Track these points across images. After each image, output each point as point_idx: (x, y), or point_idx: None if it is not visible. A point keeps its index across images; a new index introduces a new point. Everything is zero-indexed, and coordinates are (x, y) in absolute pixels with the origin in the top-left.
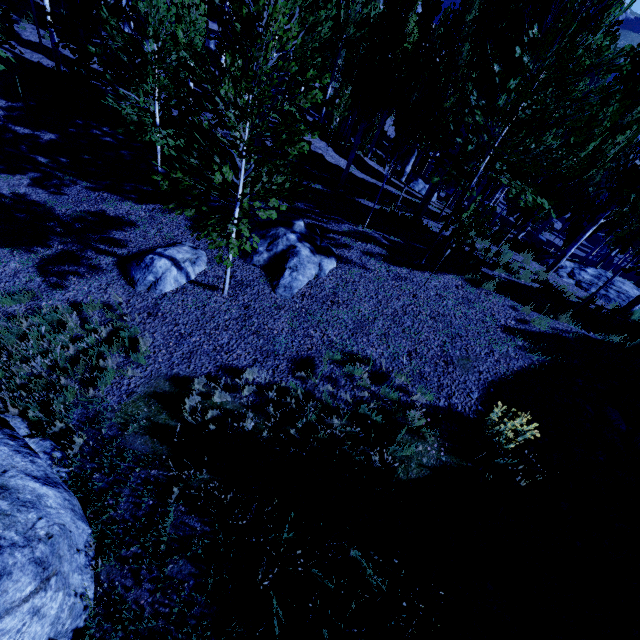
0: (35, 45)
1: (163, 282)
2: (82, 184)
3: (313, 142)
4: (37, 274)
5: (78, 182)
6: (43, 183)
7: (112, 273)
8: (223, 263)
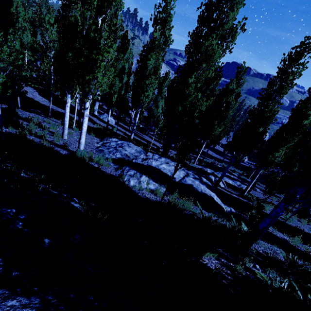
0: None
1: None
2: None
3: (25, 89)
4: None
5: None
6: None
7: None
8: None
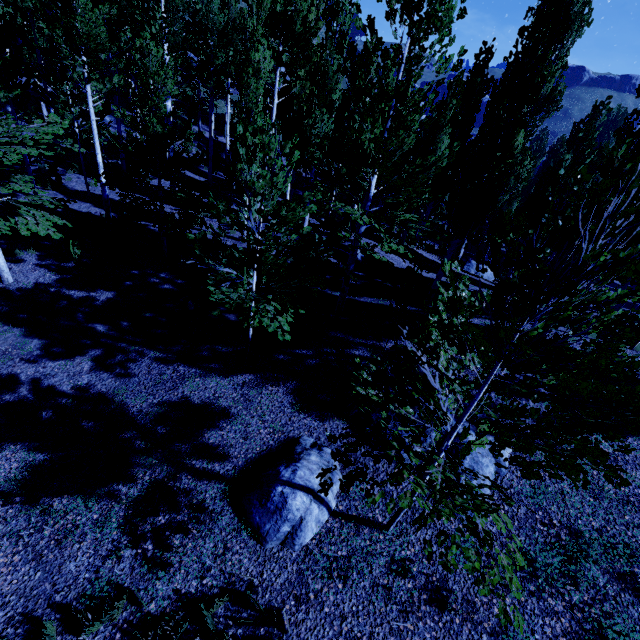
0: (82, 194)
1: (303, 531)
2: (150, 354)
3: (370, 247)
4: (125, 542)
5: (145, 352)
6: (106, 362)
7: (224, 517)
8: (513, 625)
